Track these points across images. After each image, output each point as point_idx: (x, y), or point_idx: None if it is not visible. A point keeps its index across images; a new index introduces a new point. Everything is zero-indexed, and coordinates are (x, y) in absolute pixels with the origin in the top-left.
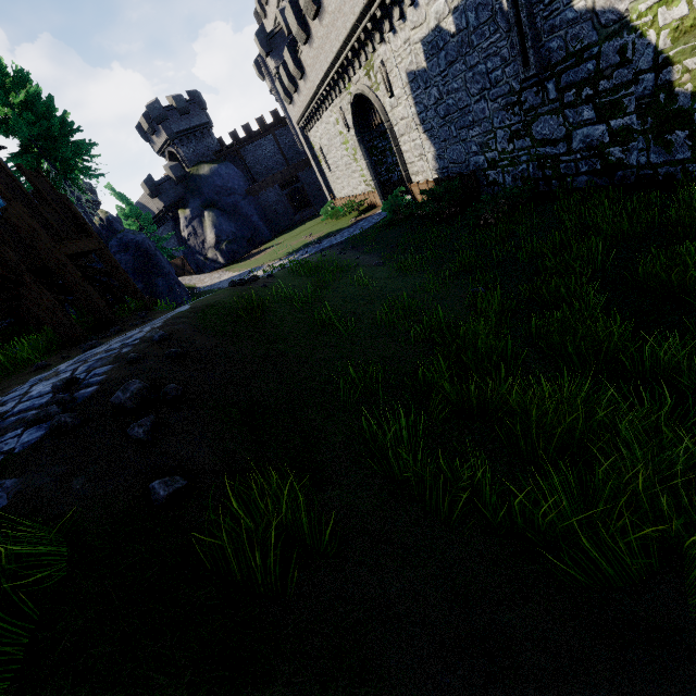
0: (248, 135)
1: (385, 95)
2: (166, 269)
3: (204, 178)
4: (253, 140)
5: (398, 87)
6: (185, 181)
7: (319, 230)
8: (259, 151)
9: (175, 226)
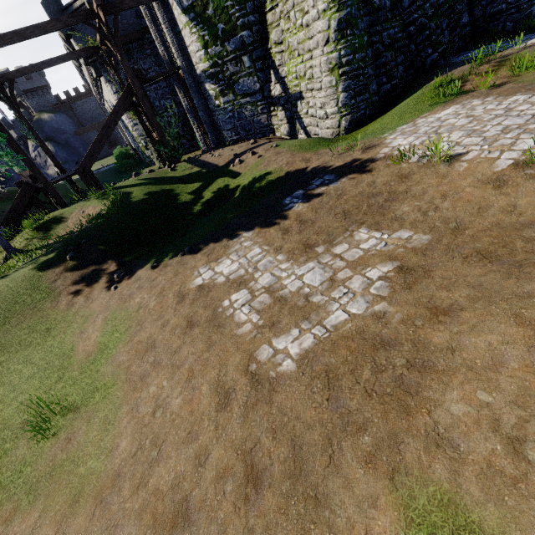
0: (78, 94)
1: None
2: (15, 177)
3: (45, 122)
4: (81, 99)
5: None
6: (31, 122)
7: (109, 162)
8: (86, 106)
9: (26, 150)
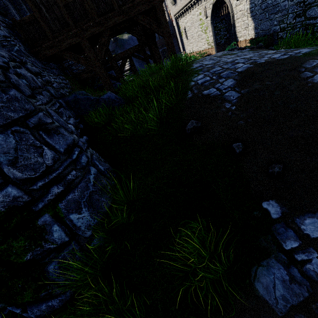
0: None
1: None
2: None
3: (125, 41)
4: None
5: None
6: (116, 41)
7: None
8: None
9: None
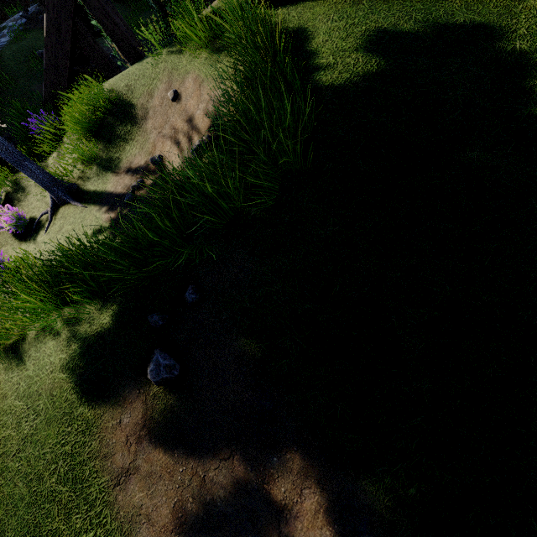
0: None
1: None
2: None
3: None
4: None
5: None
6: None
7: None
8: None
9: None
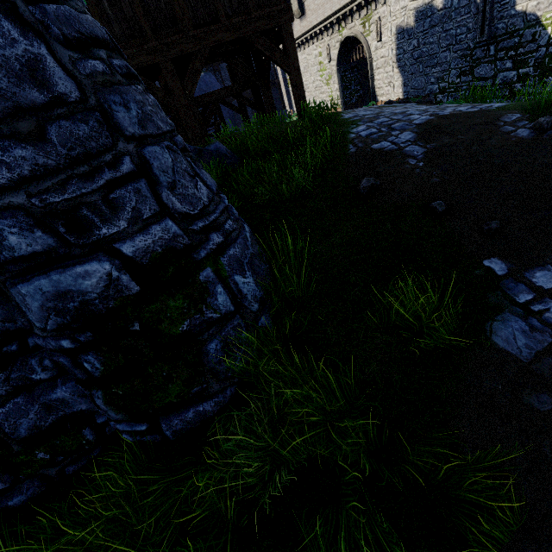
0: None
1: (374, 39)
2: None
3: None
4: None
5: (387, 36)
6: None
7: None
8: None
9: None
